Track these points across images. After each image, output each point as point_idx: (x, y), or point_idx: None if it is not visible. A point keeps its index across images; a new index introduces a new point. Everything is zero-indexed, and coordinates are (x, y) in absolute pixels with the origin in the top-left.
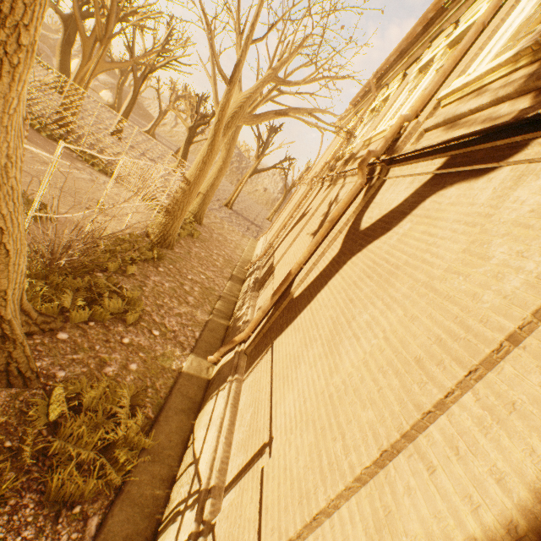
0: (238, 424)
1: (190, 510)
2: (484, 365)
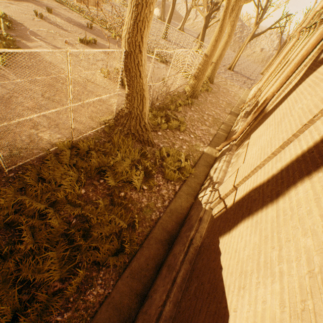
0: (229, 167)
1: (209, 187)
2: None
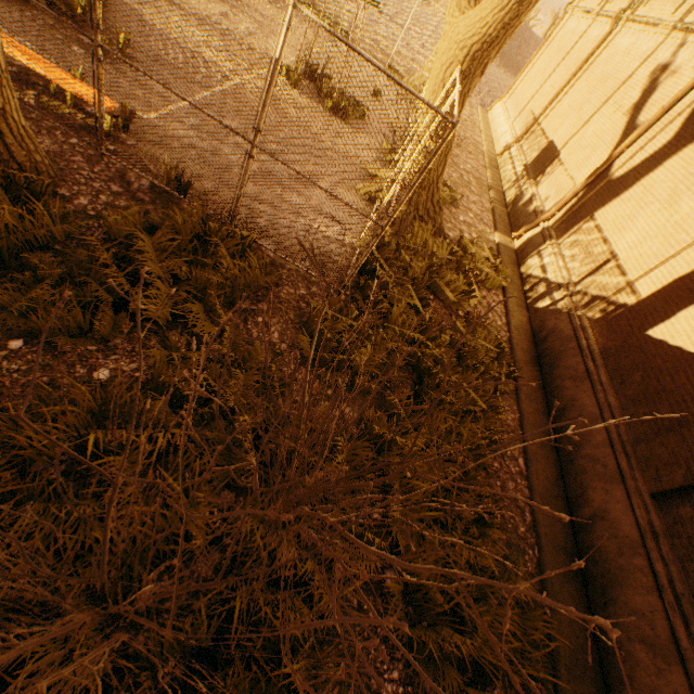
0: (570, 262)
1: (556, 292)
2: None
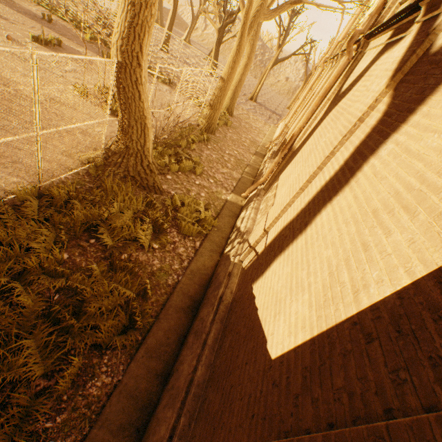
0: (258, 214)
1: (237, 239)
2: (349, 133)
